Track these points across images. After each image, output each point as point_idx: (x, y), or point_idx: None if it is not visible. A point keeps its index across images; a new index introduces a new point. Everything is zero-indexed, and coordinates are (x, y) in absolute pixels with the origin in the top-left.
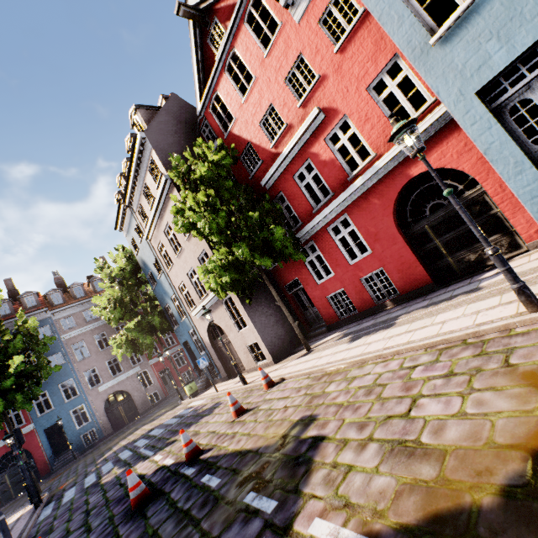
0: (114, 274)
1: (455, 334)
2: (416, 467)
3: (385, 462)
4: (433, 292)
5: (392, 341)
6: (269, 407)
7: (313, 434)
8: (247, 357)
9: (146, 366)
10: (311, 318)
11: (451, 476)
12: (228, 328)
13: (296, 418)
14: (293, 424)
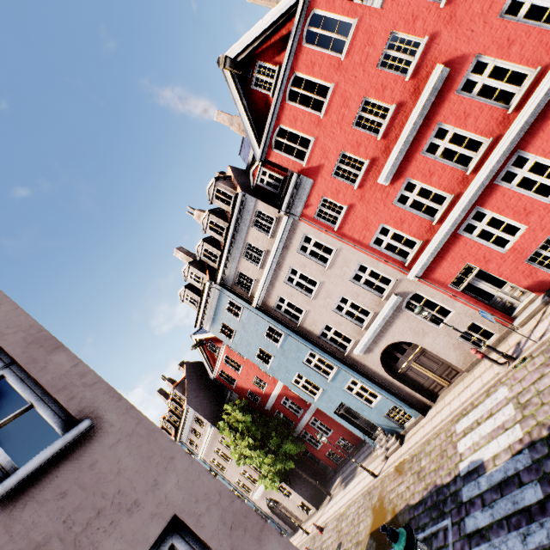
0: None
1: (365, 488)
2: (358, 548)
3: (355, 549)
4: (365, 444)
5: (355, 490)
6: (326, 545)
7: (342, 549)
8: (300, 513)
9: None
10: (323, 467)
11: (362, 547)
12: (281, 499)
13: (336, 546)
14: (336, 549)
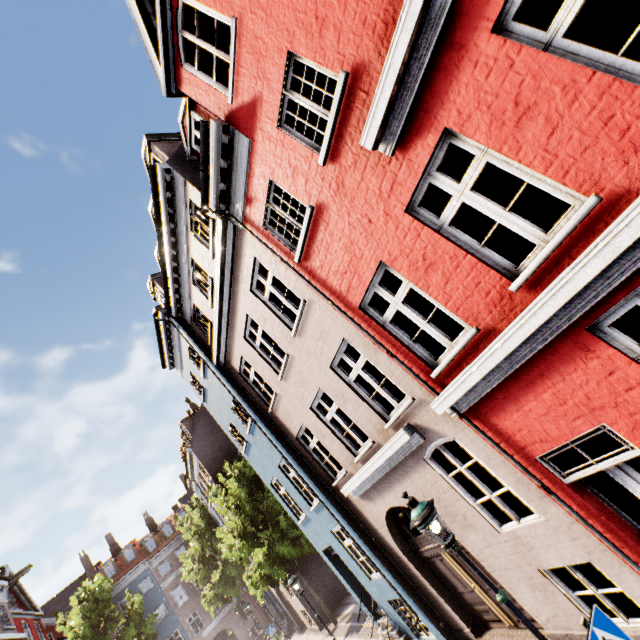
0: (193, 531)
1: None
2: None
3: None
4: None
5: None
6: None
7: None
8: (304, 619)
9: (242, 594)
10: None
11: None
12: (285, 592)
13: None
14: None
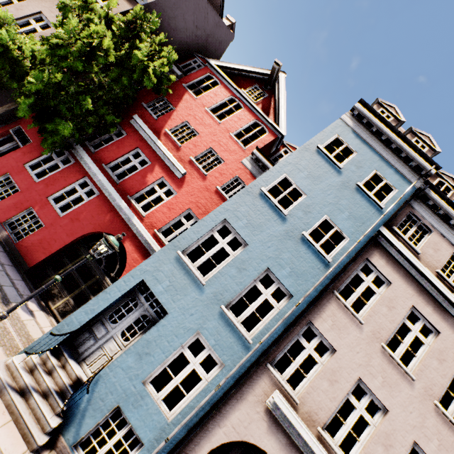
0: None
1: None
2: None
3: None
4: (17, 270)
5: None
6: None
7: None
8: None
9: None
10: None
11: None
12: None
13: None
14: None
